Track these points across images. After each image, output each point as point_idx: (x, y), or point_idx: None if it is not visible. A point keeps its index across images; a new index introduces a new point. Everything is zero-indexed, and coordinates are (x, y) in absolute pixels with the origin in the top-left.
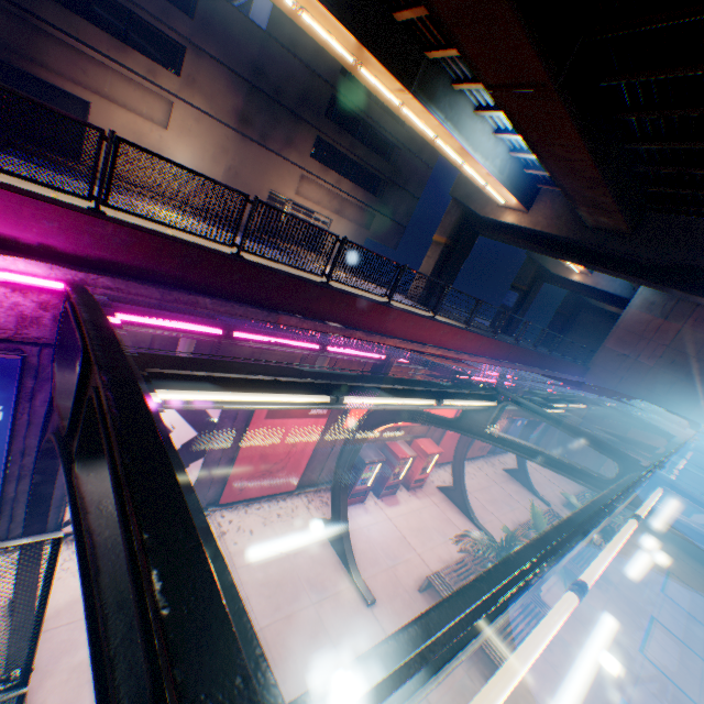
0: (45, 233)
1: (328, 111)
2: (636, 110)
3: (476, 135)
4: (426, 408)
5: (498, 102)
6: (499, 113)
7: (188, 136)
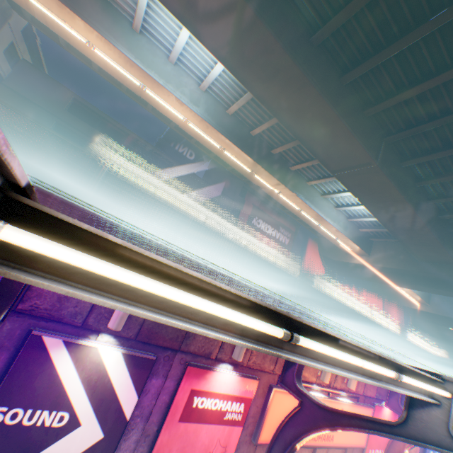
0: None
1: (232, 212)
2: (429, 179)
3: (325, 208)
4: (381, 386)
5: (340, 180)
6: (337, 194)
7: (155, 222)
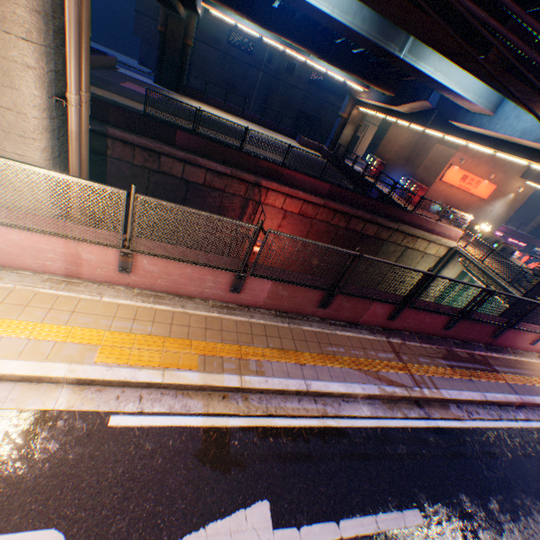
0: (501, 230)
1: None
2: None
3: None
4: None
5: None
6: None
7: None
